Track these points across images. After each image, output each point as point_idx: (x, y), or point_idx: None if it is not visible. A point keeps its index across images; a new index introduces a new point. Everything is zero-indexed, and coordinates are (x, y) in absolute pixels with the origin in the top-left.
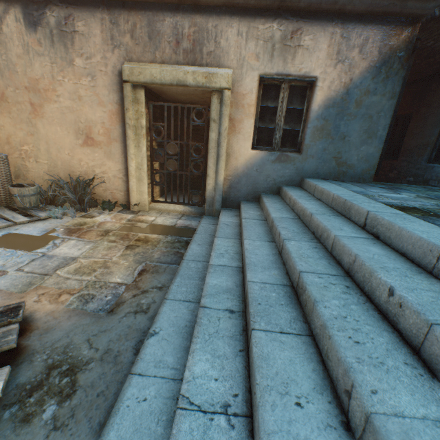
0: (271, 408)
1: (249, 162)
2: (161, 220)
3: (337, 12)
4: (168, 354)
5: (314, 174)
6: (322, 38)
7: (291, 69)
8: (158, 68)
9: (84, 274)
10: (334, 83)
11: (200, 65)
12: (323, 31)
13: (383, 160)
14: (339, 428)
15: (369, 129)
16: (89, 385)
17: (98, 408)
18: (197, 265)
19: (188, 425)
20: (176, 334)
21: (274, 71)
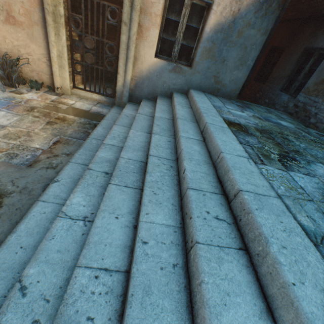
0: (102, 218)
1: (152, 68)
2: (79, 104)
3: None
4: (64, 192)
5: (198, 87)
6: None
7: None
8: None
9: (11, 139)
10: (226, 10)
11: None
12: None
13: (257, 83)
14: (132, 227)
15: (242, 58)
16: (11, 204)
17: (16, 215)
18: (98, 142)
19: (61, 223)
20: (71, 183)
21: None
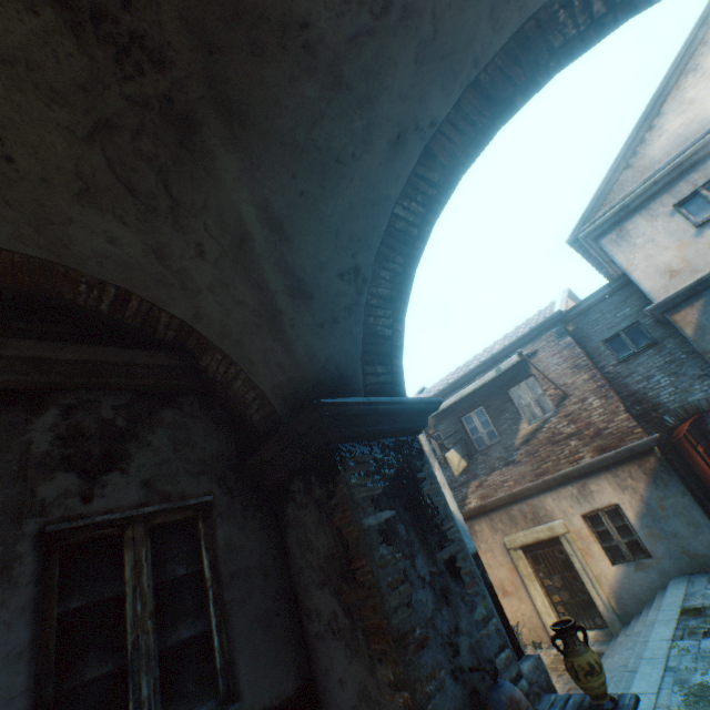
0: None
1: (616, 576)
2: None
3: (598, 467)
4: None
5: (677, 571)
6: (601, 481)
7: (596, 504)
8: (521, 534)
9: None
10: (631, 502)
11: (542, 523)
12: (598, 478)
13: None
14: None
15: (689, 521)
16: None
17: None
18: None
19: None
20: None
21: (587, 509)
